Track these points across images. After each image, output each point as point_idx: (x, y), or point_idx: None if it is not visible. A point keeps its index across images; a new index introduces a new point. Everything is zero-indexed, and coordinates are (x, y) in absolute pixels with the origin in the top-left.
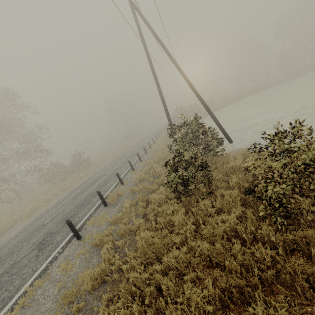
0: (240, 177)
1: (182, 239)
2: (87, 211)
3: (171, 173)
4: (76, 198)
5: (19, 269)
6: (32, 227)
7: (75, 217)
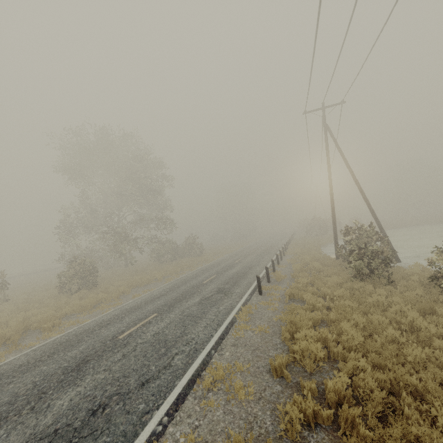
0: (421, 275)
1: (373, 301)
2: (251, 282)
3: (357, 260)
4: (222, 273)
5: (218, 299)
6: (189, 284)
7: (241, 283)
